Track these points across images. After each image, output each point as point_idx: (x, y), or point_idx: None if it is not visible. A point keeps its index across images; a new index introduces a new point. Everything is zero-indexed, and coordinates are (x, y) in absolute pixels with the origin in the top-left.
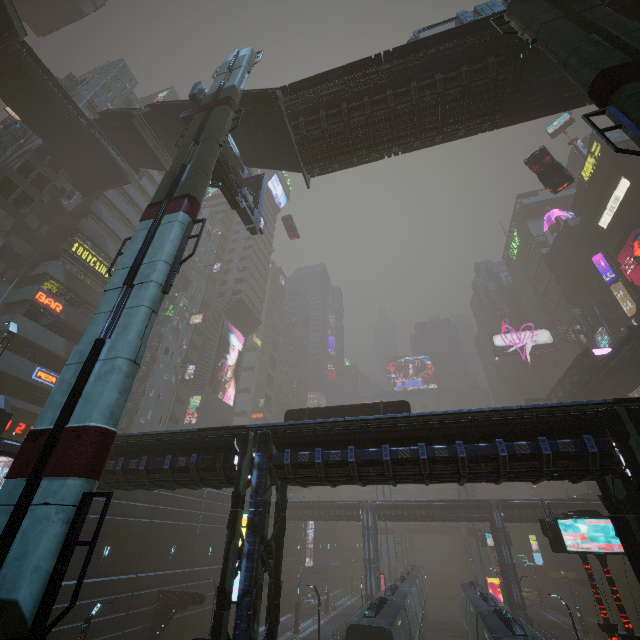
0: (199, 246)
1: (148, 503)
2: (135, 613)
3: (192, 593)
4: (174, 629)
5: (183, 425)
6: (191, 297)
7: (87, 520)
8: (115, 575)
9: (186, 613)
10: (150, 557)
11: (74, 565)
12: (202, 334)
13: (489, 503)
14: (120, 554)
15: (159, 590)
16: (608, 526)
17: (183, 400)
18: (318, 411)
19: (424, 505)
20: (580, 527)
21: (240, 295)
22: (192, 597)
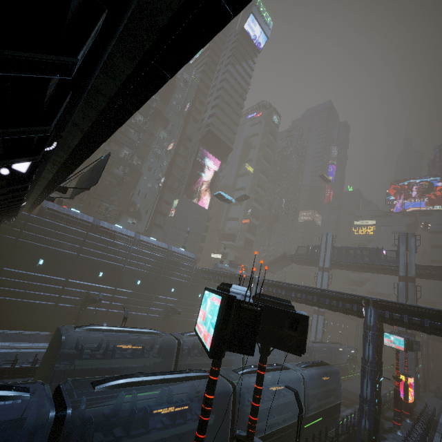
0: (176, 93)
1: (76, 244)
2: (66, 298)
3: (92, 297)
4: (102, 315)
5: (168, 217)
6: (170, 132)
7: (22, 242)
8: (52, 276)
9: (113, 310)
10: (79, 273)
11: (16, 263)
12: (185, 159)
13: (365, 300)
14: (53, 266)
15: (86, 292)
16: (216, 307)
17: (170, 202)
18: (84, 174)
19: (299, 289)
20: (207, 303)
21: (208, 127)
22: (91, 299)
